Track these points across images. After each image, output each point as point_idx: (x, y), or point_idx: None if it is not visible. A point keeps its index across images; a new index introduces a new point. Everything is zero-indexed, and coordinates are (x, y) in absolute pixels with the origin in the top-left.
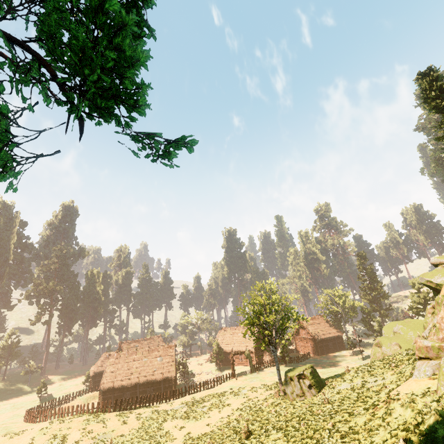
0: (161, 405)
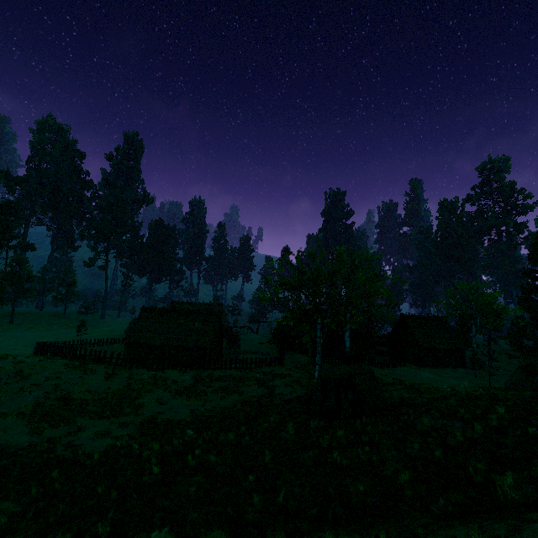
0: (170, 371)
